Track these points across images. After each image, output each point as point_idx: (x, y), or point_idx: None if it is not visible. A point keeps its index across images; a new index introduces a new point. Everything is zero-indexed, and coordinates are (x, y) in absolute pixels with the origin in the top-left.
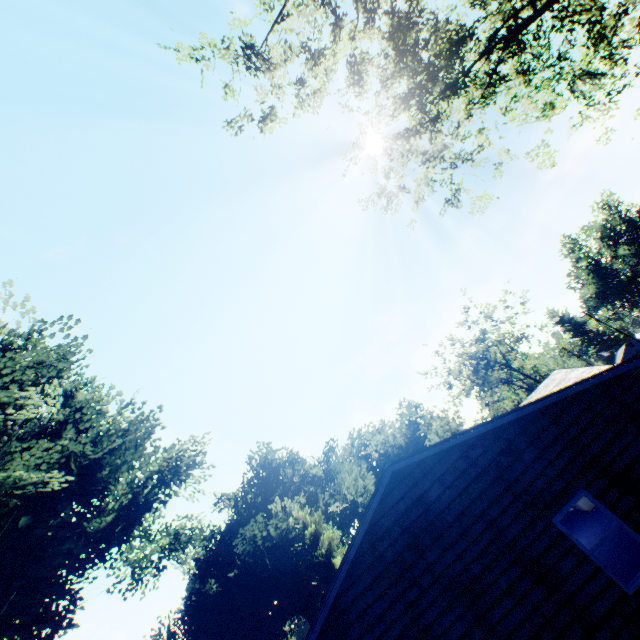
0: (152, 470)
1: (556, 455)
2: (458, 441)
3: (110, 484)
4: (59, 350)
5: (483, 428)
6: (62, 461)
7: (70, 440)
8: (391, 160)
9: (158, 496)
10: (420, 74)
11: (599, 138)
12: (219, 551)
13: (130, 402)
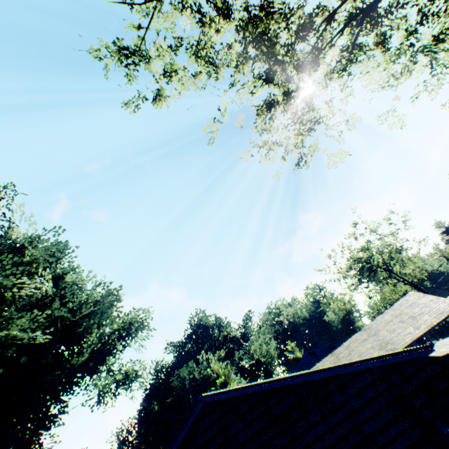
0: (114, 328)
1: (336, 423)
2: (255, 390)
3: (84, 337)
4: (51, 249)
5: (276, 384)
6: (46, 324)
7: (54, 309)
8: (256, 126)
9: (115, 347)
10: (253, 63)
11: (445, 103)
12: (166, 380)
13: (100, 283)
